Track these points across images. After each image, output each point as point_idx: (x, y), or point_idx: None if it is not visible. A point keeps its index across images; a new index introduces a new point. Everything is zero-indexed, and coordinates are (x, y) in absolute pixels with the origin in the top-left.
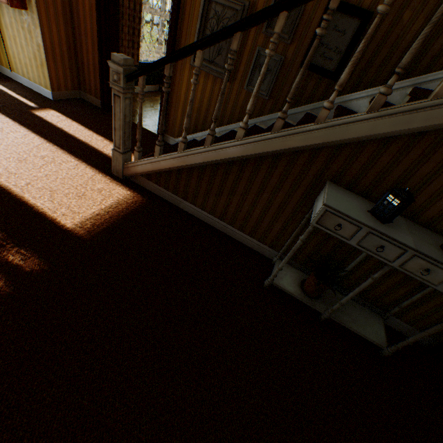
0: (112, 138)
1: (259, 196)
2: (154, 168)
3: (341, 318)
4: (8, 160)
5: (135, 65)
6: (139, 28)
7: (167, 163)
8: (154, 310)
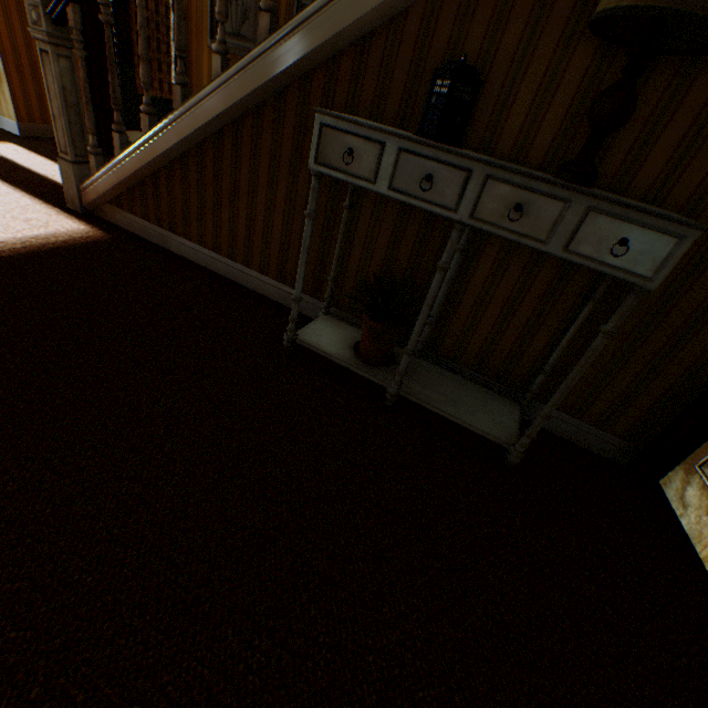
0: None
1: (275, 191)
2: (119, 179)
3: (426, 396)
4: None
5: (166, 98)
6: (168, 41)
7: (133, 163)
8: (23, 357)
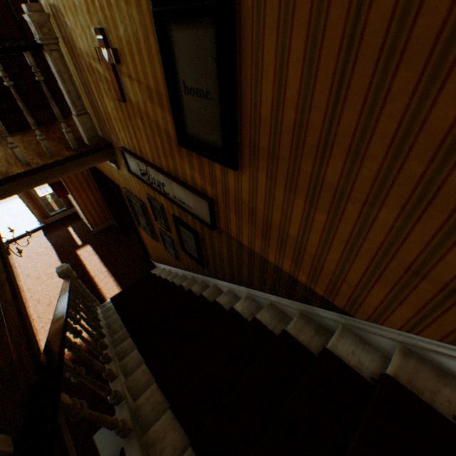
0: (113, 267)
1: None
2: None
3: None
4: (43, 304)
5: None
6: None
7: None
8: None
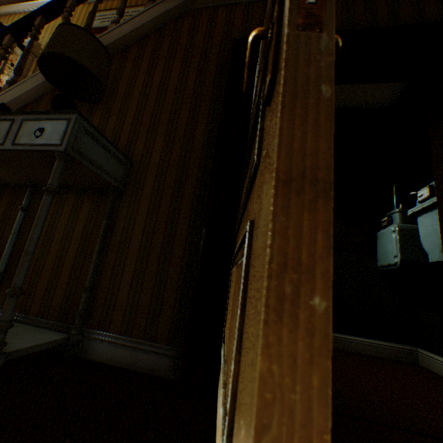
0: None
1: None
2: None
3: None
4: None
5: None
6: None
7: None
8: None
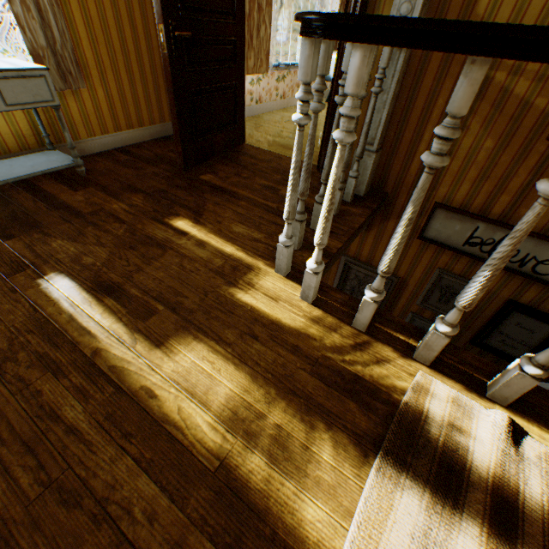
0: None
1: None
2: None
3: None
4: None
5: None
6: None
7: None
8: None
